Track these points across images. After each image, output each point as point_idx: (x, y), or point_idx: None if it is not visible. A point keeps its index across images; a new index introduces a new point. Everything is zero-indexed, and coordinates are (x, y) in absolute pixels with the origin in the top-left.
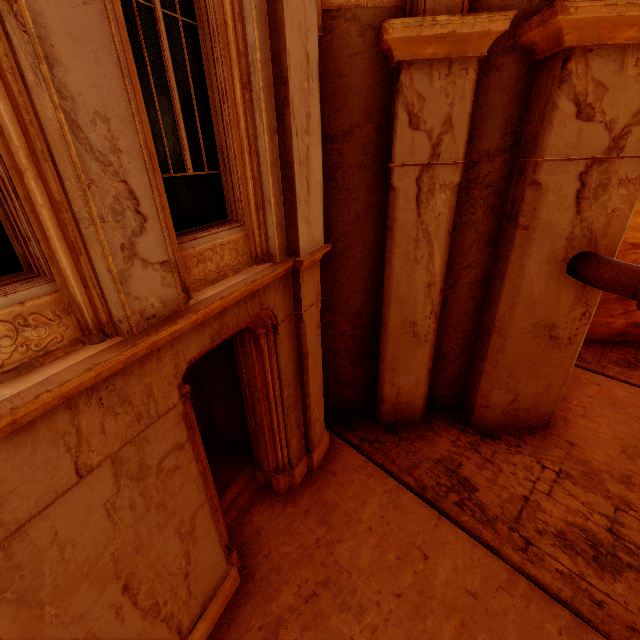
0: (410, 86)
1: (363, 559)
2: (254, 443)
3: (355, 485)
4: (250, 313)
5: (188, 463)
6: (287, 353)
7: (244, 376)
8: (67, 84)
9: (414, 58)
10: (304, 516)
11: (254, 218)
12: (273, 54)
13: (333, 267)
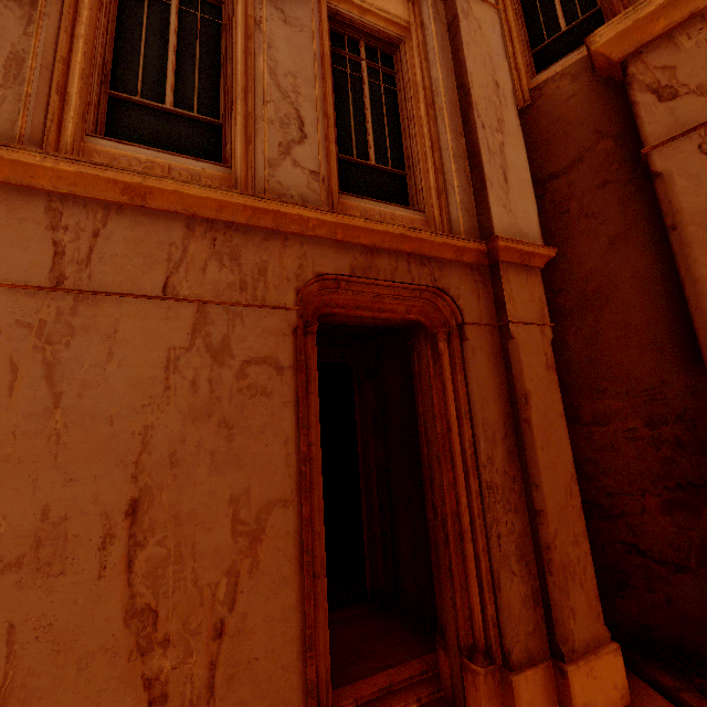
0: (645, 69)
1: None
2: (436, 573)
3: None
4: (415, 278)
5: (283, 403)
6: (484, 380)
7: (421, 418)
8: (276, 57)
9: (640, 45)
10: None
11: (434, 202)
12: (458, 85)
13: (585, 320)
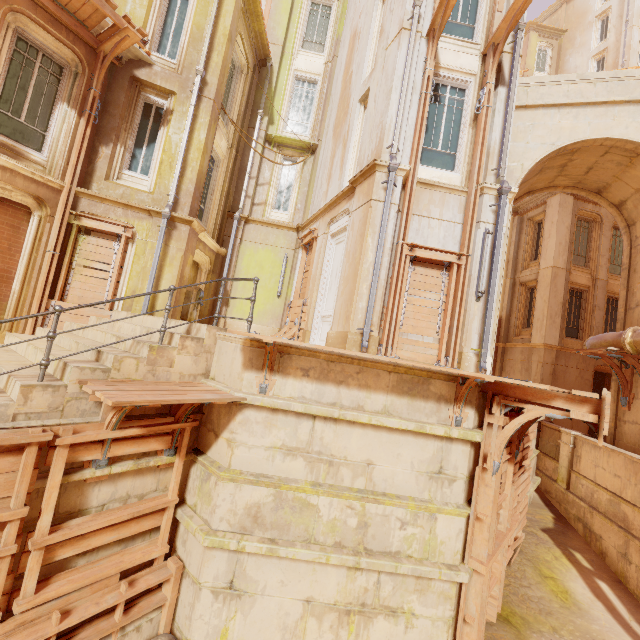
0: None
1: None
2: None
3: None
4: None
5: (589, 387)
6: None
7: None
8: (596, 319)
9: None
10: None
11: None
12: None
13: None
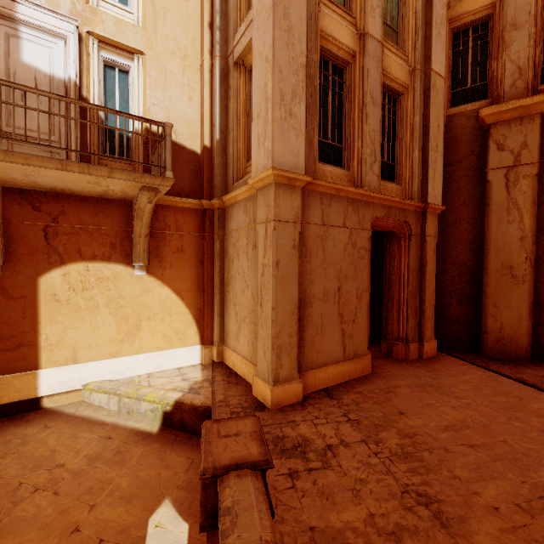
0: (496, 133)
1: (461, 386)
2: (384, 319)
3: (457, 368)
4: (400, 218)
5: (366, 261)
6: (414, 256)
7: (387, 267)
8: (370, 122)
9: (498, 121)
10: (415, 367)
11: (407, 182)
12: (423, 125)
13: (446, 233)
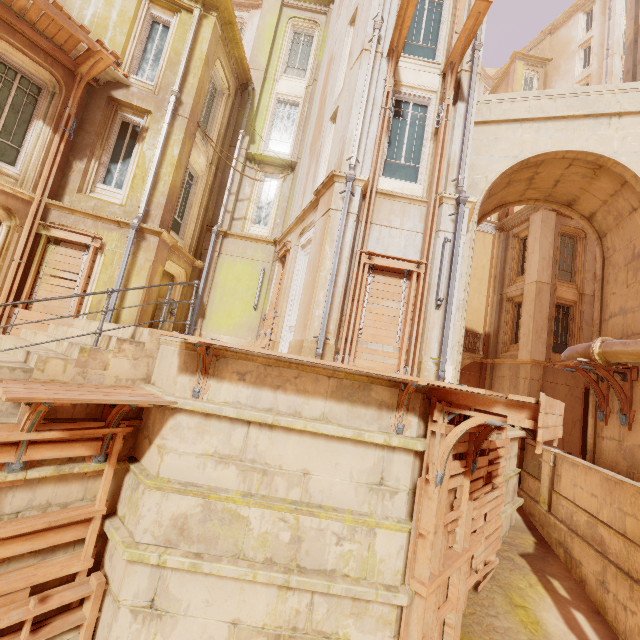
0: None
1: None
2: None
3: None
4: None
5: (580, 405)
6: None
7: None
8: (584, 334)
9: None
10: None
11: None
12: None
13: None
